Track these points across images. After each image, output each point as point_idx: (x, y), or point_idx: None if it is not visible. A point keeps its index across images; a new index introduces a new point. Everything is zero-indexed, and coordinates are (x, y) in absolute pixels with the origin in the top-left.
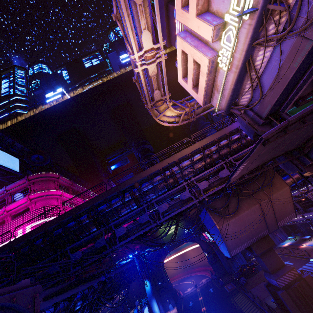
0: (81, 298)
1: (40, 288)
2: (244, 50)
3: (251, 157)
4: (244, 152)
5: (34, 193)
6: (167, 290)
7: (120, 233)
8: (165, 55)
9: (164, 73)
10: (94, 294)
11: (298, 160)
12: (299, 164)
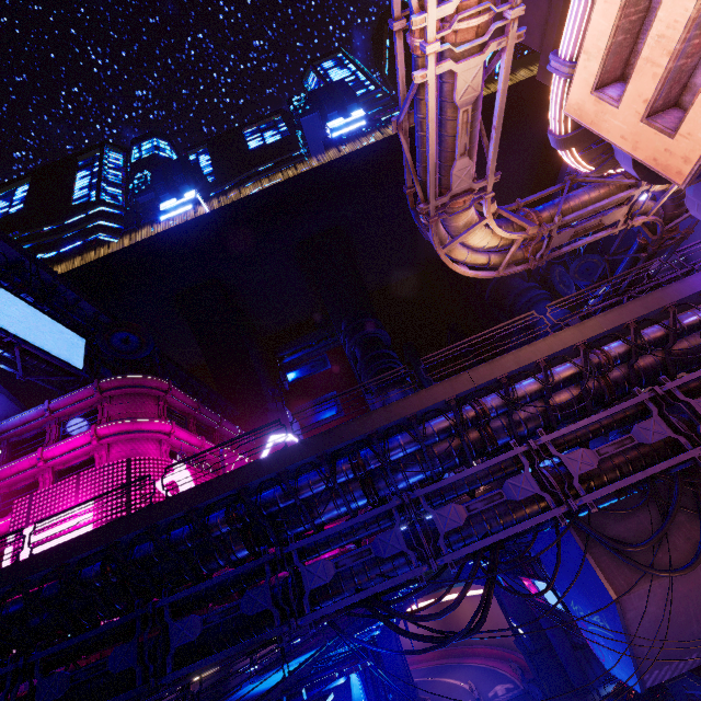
0: None
1: None
2: None
3: None
4: None
5: (109, 424)
6: None
7: (316, 580)
8: (519, 29)
9: (500, 96)
10: None
11: None
12: None
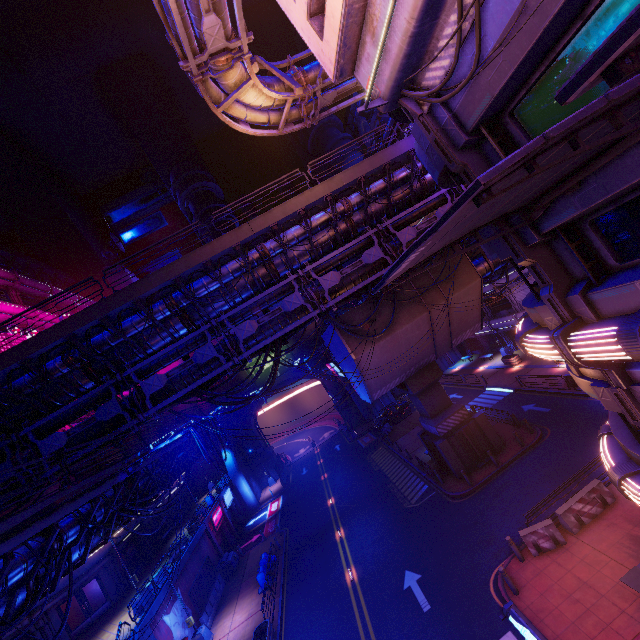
0: (76, 522)
1: None
2: None
3: (438, 232)
4: (415, 210)
5: None
6: (264, 458)
7: (153, 388)
8: None
9: None
10: (108, 507)
11: (516, 233)
12: (516, 242)
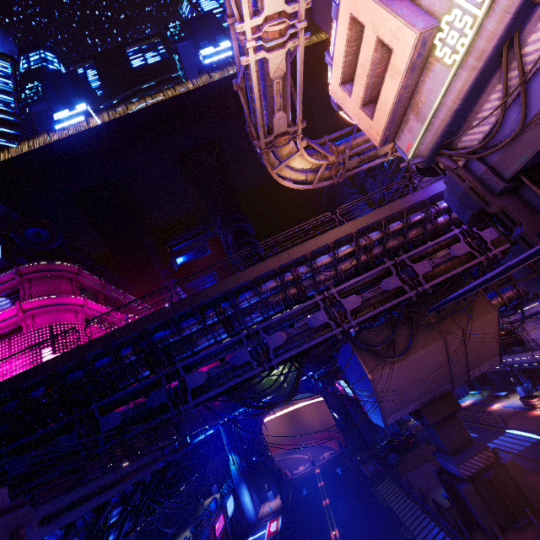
0: (119, 503)
1: (29, 514)
2: (511, 11)
3: None
4: (429, 246)
5: (31, 300)
6: (265, 469)
7: (195, 382)
8: (306, 34)
9: (299, 74)
10: (144, 492)
11: None
12: None
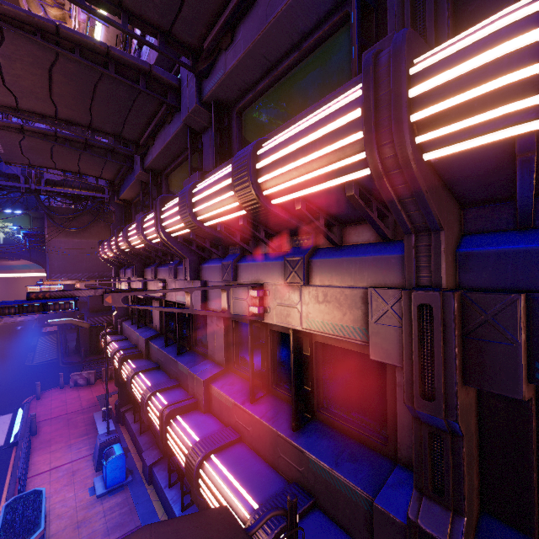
0: None
1: None
2: None
3: None
4: None
5: None
6: None
7: None
8: None
9: None
10: None
11: (114, 193)
12: (111, 196)
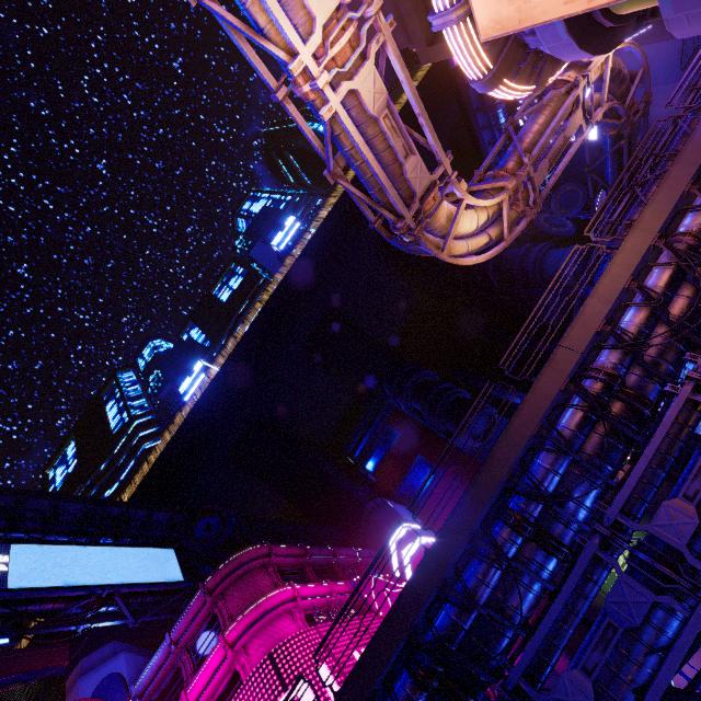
0: None
1: None
2: None
3: None
4: None
5: (233, 625)
6: None
7: None
8: (386, 19)
9: (406, 85)
10: None
11: None
12: None
